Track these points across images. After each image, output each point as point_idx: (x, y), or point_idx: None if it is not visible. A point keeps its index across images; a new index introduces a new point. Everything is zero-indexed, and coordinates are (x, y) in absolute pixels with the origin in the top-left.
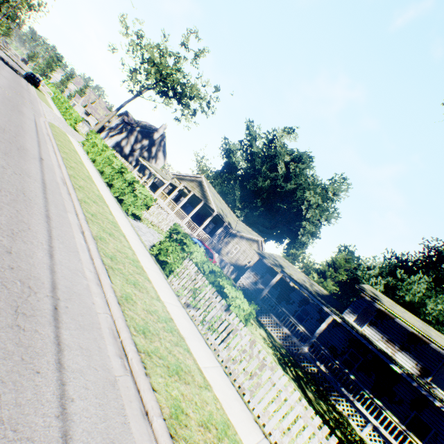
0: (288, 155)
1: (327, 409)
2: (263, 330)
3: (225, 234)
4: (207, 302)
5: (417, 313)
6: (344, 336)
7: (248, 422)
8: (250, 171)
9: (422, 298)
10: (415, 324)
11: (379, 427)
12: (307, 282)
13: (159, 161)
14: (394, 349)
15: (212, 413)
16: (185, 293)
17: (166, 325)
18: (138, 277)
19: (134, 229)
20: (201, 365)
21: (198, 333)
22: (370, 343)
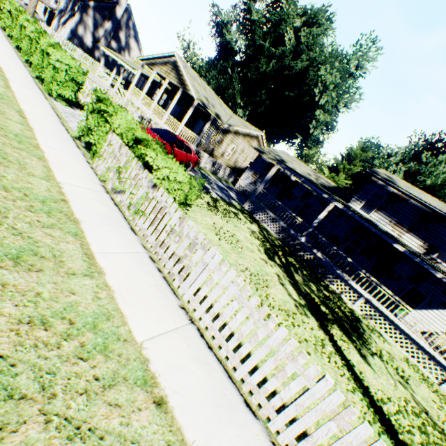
0: (298, 16)
1: (317, 289)
2: (256, 226)
3: (214, 130)
4: (133, 181)
5: (437, 196)
6: (348, 224)
7: (164, 310)
8: (250, 50)
9: None
10: (432, 203)
11: (371, 300)
12: (313, 175)
13: (134, 53)
14: (401, 231)
15: (77, 305)
16: (111, 177)
17: (41, 206)
18: (12, 151)
19: (56, 112)
20: (97, 251)
21: (121, 219)
22: (374, 226)
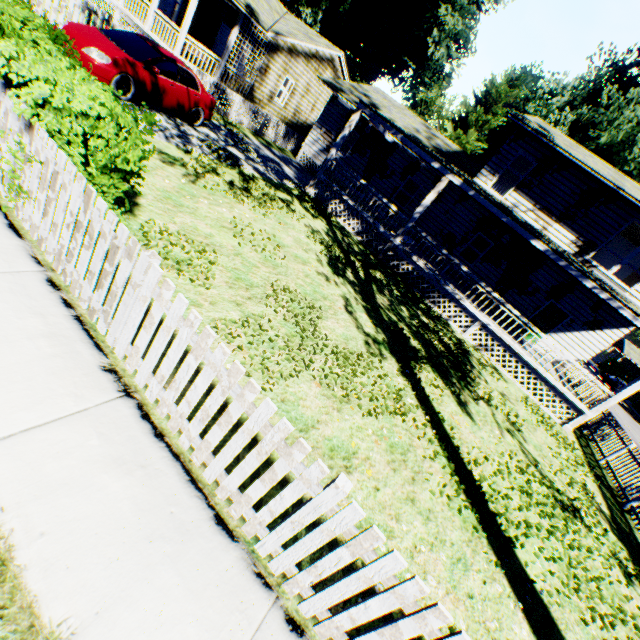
0: None
1: (411, 316)
2: (324, 222)
3: (250, 45)
4: None
5: (613, 163)
6: (471, 215)
7: (58, 380)
8: None
9: (633, 133)
10: (602, 172)
11: (489, 325)
12: (424, 132)
13: None
14: (549, 221)
15: None
16: None
17: None
18: None
19: None
20: None
21: None
22: (506, 213)
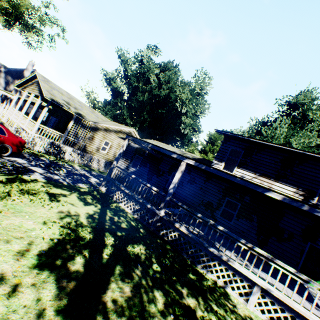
0: (157, 68)
1: (168, 304)
2: (99, 207)
3: (81, 128)
4: None
5: None
6: (217, 187)
7: None
8: (130, 90)
9: (287, 138)
10: None
11: (269, 289)
12: (179, 152)
13: None
14: (270, 181)
15: None
16: None
17: None
18: None
19: None
20: None
21: None
22: (234, 175)
